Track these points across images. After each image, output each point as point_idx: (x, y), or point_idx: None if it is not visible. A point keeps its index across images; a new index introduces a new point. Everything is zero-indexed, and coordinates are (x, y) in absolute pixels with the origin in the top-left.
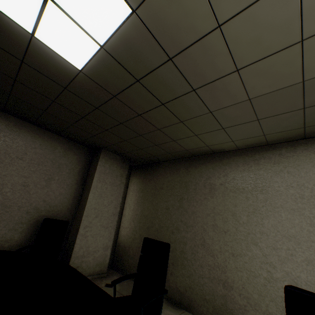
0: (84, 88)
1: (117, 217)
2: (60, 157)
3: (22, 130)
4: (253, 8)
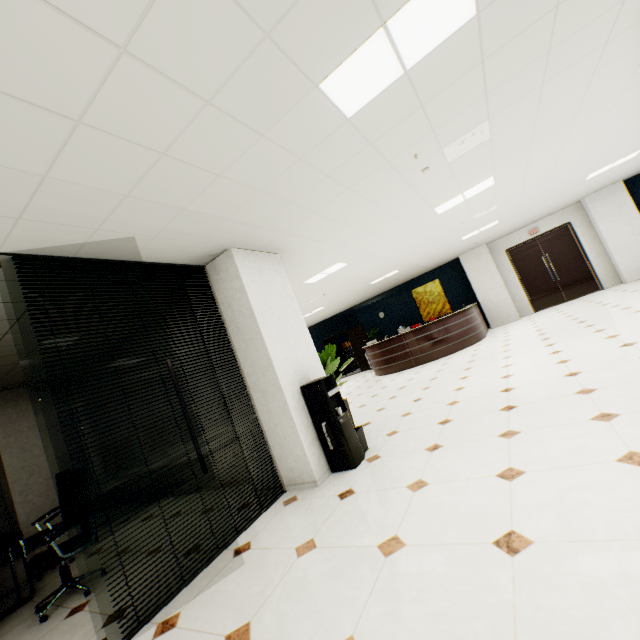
0: None
1: (70, 457)
2: None
3: None
4: None
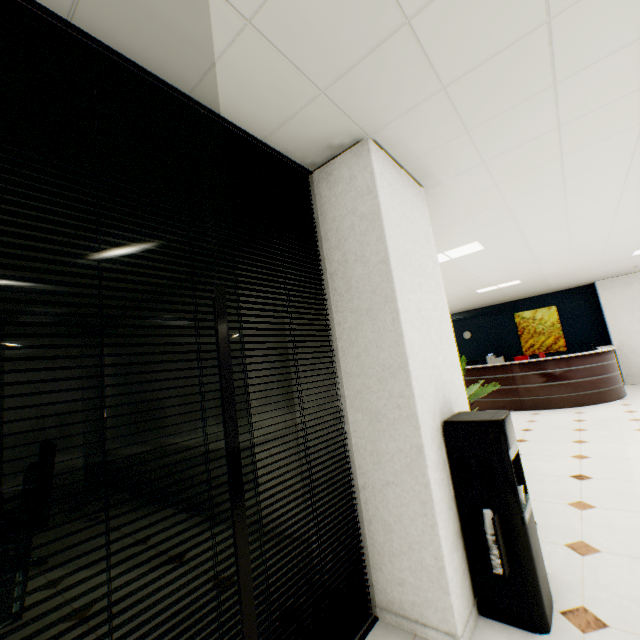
0: None
1: (82, 417)
2: None
3: None
4: None
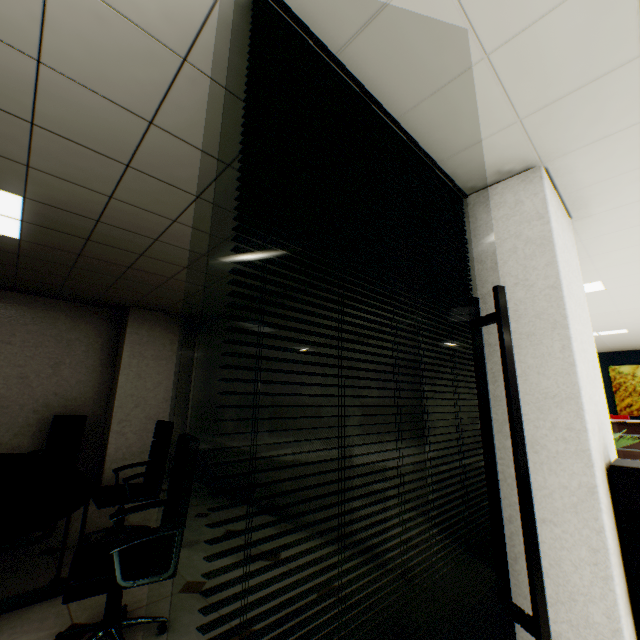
0: (40, 252)
1: (174, 404)
2: (67, 331)
3: (2, 303)
4: (123, 185)
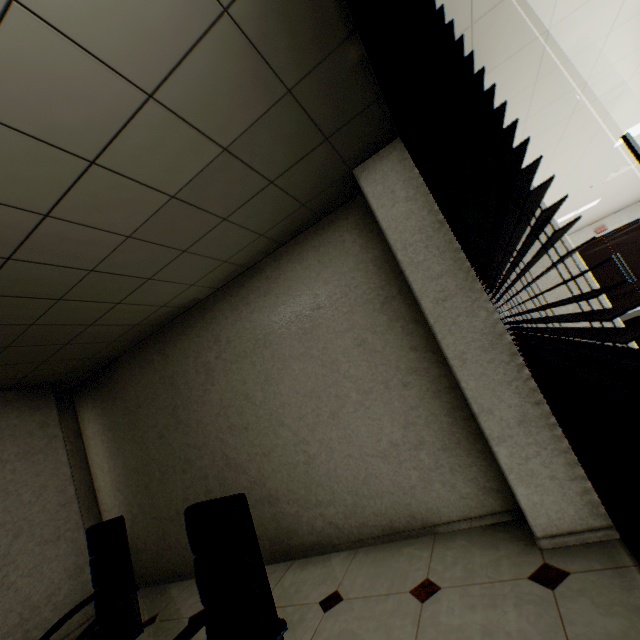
0: None
1: (78, 505)
2: None
3: None
4: None
